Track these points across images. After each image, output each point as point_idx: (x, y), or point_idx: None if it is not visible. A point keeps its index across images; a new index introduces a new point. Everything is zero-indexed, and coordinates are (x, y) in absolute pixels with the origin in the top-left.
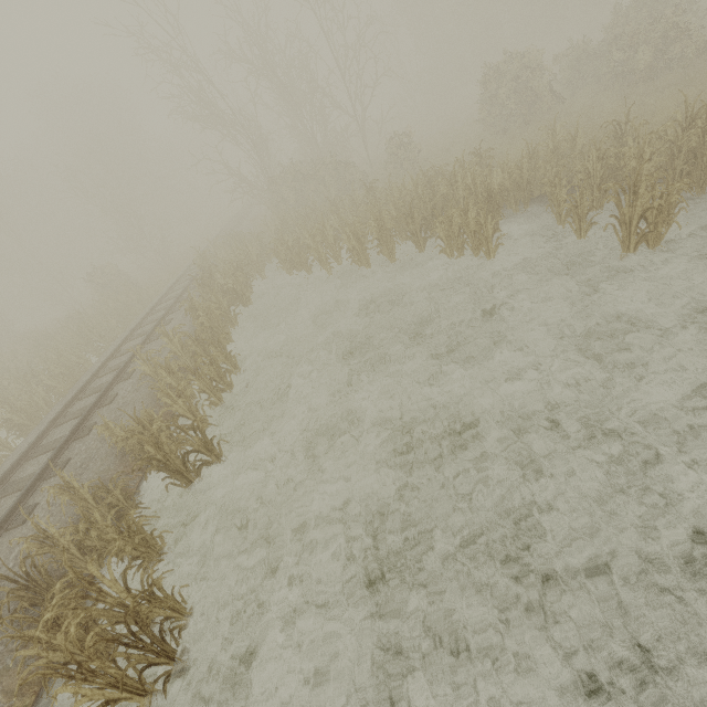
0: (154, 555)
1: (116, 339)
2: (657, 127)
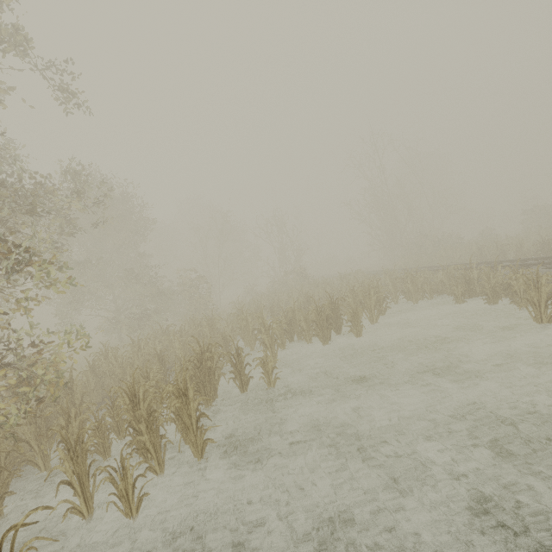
0: None
1: None
2: None
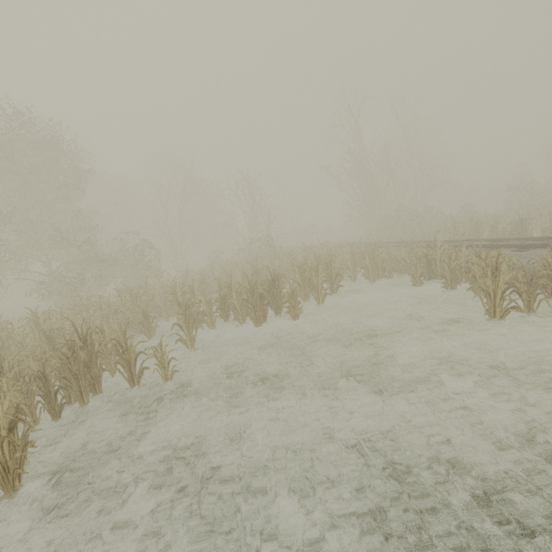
0: None
1: None
2: None
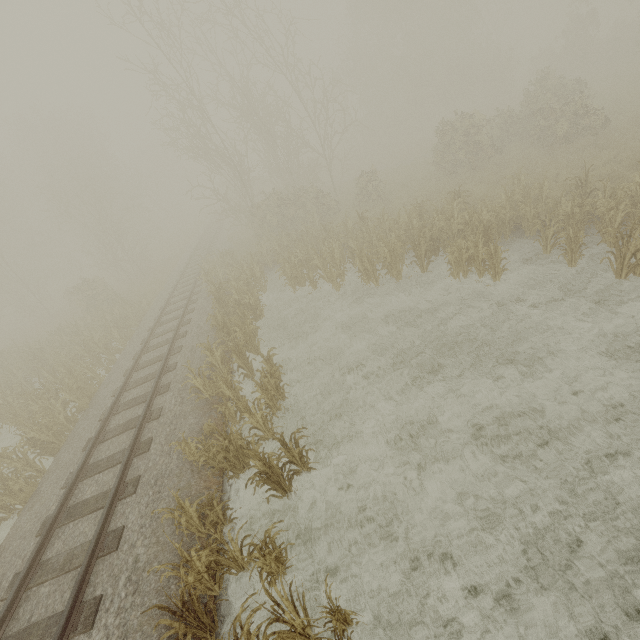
0: (283, 568)
1: (122, 351)
2: (598, 181)
